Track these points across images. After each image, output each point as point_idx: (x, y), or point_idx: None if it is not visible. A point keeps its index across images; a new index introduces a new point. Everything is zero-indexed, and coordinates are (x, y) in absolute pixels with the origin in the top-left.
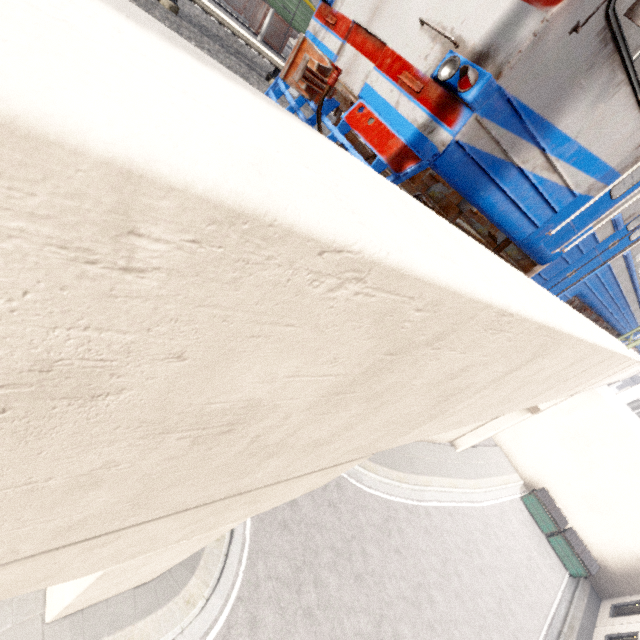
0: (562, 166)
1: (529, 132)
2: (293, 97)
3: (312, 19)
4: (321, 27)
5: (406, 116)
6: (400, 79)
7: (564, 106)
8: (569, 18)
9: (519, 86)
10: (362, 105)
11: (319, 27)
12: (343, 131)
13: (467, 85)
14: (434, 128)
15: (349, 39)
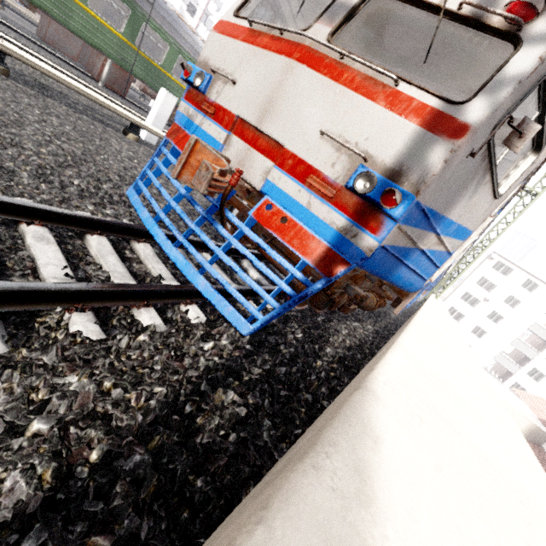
0: (446, 239)
1: (432, 226)
2: (152, 145)
3: (182, 101)
4: (196, 112)
5: (322, 217)
6: (309, 183)
7: (454, 203)
8: (468, 147)
9: (430, 198)
10: (269, 202)
11: (193, 111)
12: (250, 224)
13: (392, 203)
14: (357, 233)
15: (235, 131)
